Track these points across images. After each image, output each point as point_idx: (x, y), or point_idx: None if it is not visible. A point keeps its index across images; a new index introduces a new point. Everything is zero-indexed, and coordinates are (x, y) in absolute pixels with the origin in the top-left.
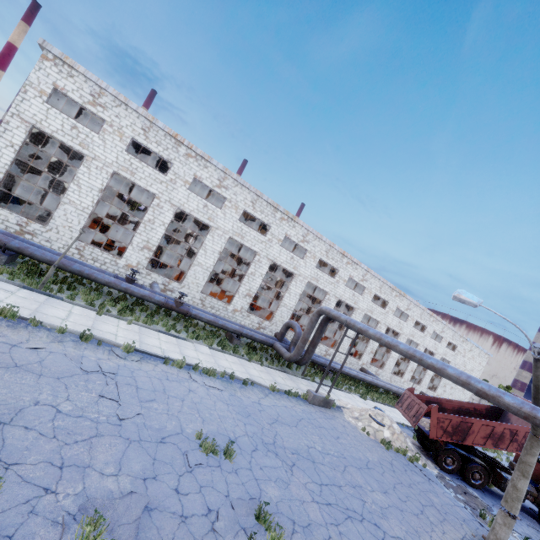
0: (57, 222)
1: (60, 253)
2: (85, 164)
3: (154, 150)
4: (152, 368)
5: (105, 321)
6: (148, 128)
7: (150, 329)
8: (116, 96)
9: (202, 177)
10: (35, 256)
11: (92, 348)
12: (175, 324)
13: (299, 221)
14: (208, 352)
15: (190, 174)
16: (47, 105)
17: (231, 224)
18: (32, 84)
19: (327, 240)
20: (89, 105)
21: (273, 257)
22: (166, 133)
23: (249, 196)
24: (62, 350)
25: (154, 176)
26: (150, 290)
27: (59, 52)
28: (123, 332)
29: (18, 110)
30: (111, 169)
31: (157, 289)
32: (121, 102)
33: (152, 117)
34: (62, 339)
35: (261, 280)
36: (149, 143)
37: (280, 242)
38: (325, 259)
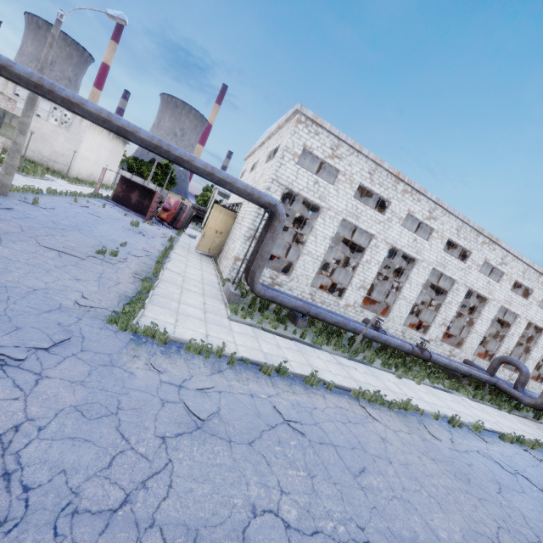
0: (297, 272)
1: (328, 309)
2: (321, 216)
3: (376, 192)
4: (507, 450)
5: (409, 385)
6: (373, 171)
7: (427, 385)
8: (352, 146)
9: (415, 211)
10: (326, 319)
11: (463, 433)
12: (430, 374)
13: (502, 243)
14: (477, 406)
15: (404, 210)
16: (297, 165)
17: (435, 254)
18: (288, 149)
19: (527, 259)
20: (329, 159)
21: (470, 284)
22: (388, 173)
23: (454, 223)
24: (468, 446)
25: (374, 217)
26: (391, 336)
27: (311, 114)
28: (433, 399)
29: (276, 176)
30: (341, 216)
31: (388, 332)
32: (354, 150)
33: (379, 160)
34: (446, 428)
35: (457, 308)
36: (373, 186)
37: (478, 267)
38: (520, 280)
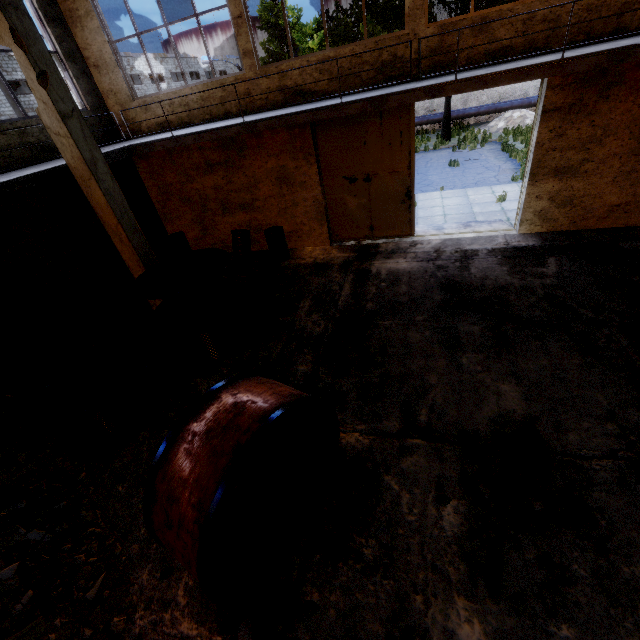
0: None
1: None
2: None
3: None
4: None
5: None
6: None
7: None
8: None
9: None
10: None
11: None
12: None
13: None
14: None
15: None
16: None
17: None
18: None
19: None
20: None
21: None
22: None
23: None
24: None
25: None
26: None
27: None
28: None
29: None
30: None
31: None
32: None
33: None
34: None
35: None
36: None
37: None
38: None
